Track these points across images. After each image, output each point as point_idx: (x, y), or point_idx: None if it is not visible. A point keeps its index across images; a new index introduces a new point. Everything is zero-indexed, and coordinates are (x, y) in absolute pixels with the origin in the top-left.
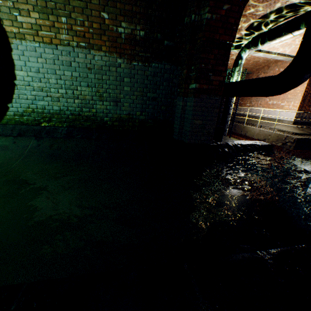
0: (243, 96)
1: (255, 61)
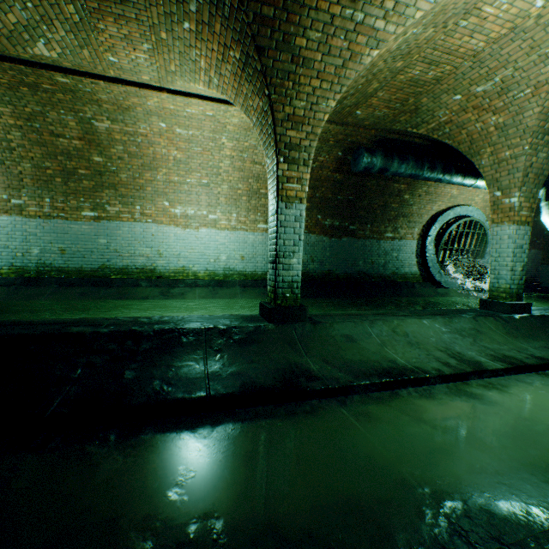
0: None
1: None
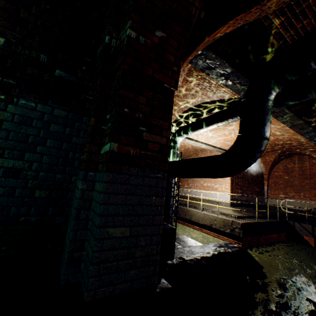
0: (188, 176)
1: (186, 149)
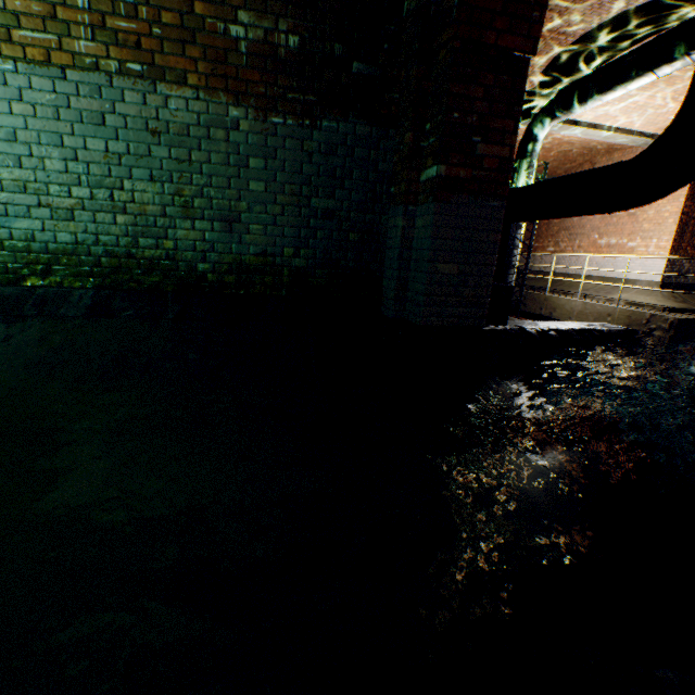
0: (550, 217)
1: (562, 152)
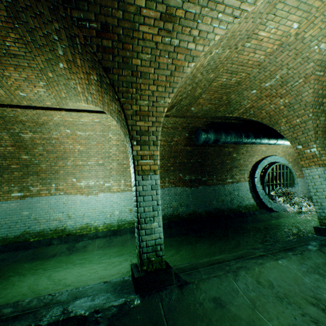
0: None
1: None
